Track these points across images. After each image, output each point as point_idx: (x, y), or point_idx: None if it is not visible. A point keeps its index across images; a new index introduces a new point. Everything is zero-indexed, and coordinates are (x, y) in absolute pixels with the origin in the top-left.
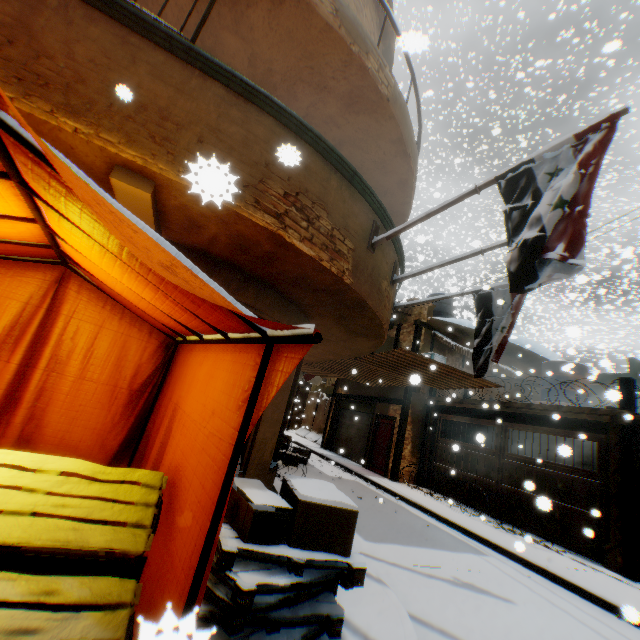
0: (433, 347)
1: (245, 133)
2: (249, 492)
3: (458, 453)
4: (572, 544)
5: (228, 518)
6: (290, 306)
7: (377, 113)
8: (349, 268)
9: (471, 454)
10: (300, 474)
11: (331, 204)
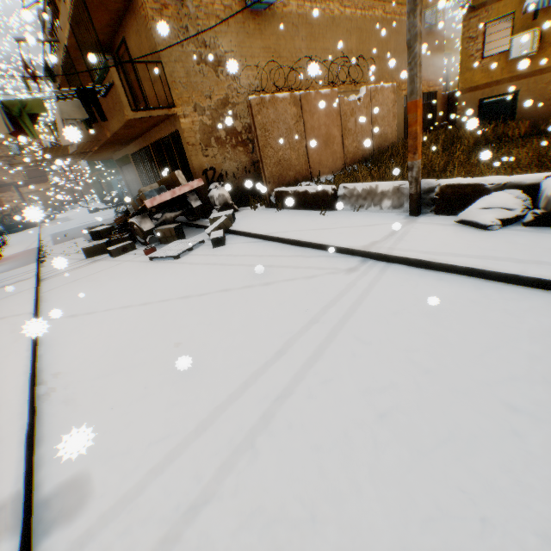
0: None
1: None
2: None
3: None
4: None
5: None
6: None
7: None
8: None
9: None
10: None
11: None
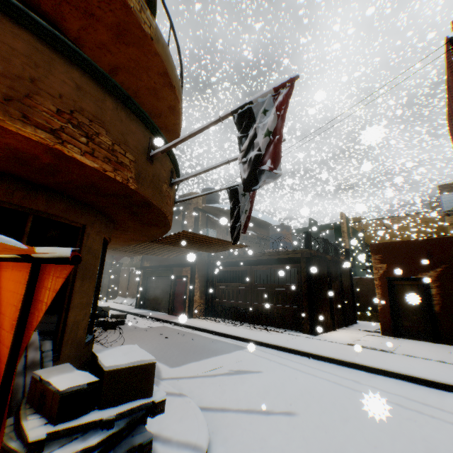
0: (208, 225)
1: (0, 44)
2: (56, 380)
3: (228, 290)
4: (289, 326)
5: (37, 408)
6: (86, 208)
7: (144, 48)
8: (132, 176)
9: (235, 289)
10: (119, 334)
11: (109, 123)
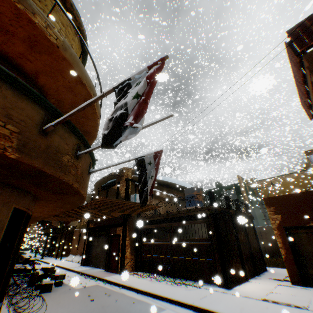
0: (136, 191)
1: None
2: None
3: (153, 245)
4: (205, 279)
5: None
6: None
7: (54, 54)
8: (14, 146)
9: (159, 244)
10: (50, 298)
11: None
